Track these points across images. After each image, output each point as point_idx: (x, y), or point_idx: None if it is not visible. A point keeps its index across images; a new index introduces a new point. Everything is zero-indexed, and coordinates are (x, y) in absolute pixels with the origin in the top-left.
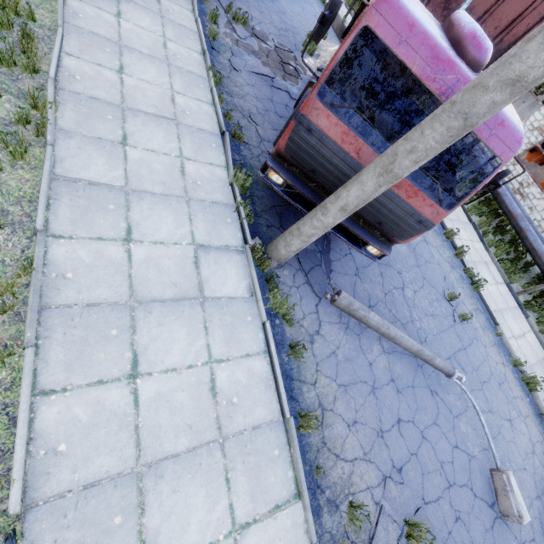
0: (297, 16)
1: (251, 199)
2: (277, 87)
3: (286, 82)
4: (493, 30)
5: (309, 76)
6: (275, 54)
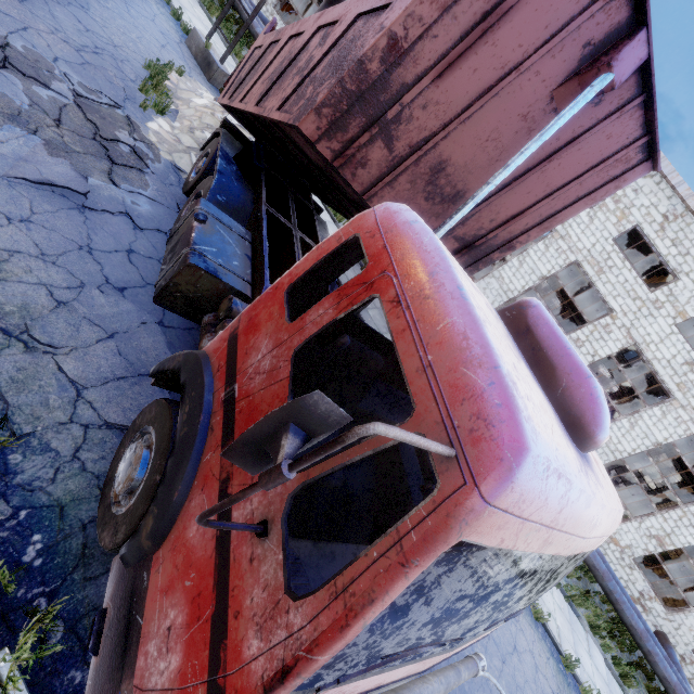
0: (115, 18)
1: (73, 640)
2: (99, 209)
3: (119, 187)
4: (488, 222)
5: (167, 160)
6: (80, 115)
